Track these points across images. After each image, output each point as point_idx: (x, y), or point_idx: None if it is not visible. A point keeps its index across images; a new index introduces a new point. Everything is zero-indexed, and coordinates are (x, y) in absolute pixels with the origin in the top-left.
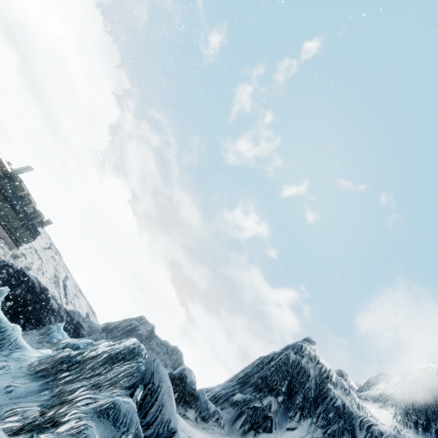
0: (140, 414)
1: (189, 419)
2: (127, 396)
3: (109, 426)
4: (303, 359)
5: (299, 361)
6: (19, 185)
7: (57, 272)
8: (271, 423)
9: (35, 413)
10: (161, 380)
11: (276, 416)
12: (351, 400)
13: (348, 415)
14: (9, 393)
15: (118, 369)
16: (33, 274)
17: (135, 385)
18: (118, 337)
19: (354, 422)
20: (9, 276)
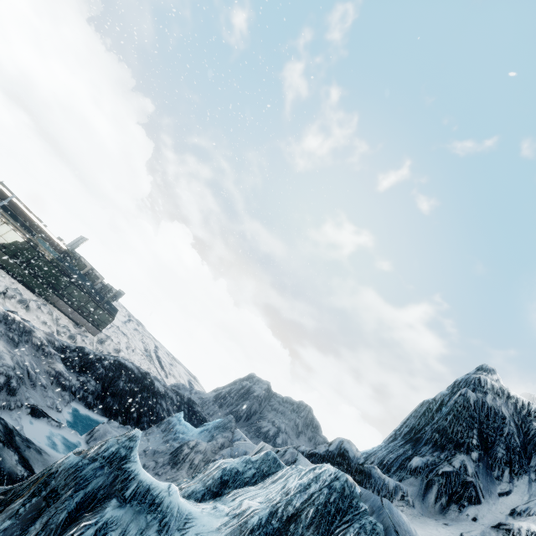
0: None
1: None
2: None
3: None
4: (487, 396)
5: (482, 400)
6: (79, 261)
7: (145, 344)
8: (475, 491)
9: None
10: (408, 535)
11: (477, 480)
12: None
13: None
14: None
15: None
16: (124, 356)
17: None
18: (233, 403)
19: None
20: (106, 370)
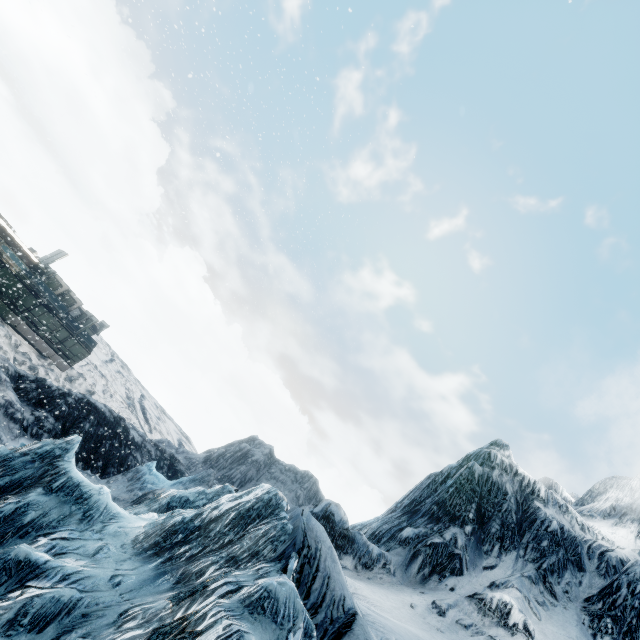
0: (301, 593)
1: (347, 568)
2: (279, 573)
3: (268, 624)
4: (494, 472)
5: (488, 474)
6: (53, 279)
7: (128, 391)
8: (460, 563)
9: (160, 612)
10: (318, 539)
11: (465, 553)
12: (571, 520)
13: (570, 541)
14: (118, 587)
15: (255, 533)
16: (99, 399)
17: (285, 554)
18: (226, 467)
19: (579, 550)
20: (70, 408)
